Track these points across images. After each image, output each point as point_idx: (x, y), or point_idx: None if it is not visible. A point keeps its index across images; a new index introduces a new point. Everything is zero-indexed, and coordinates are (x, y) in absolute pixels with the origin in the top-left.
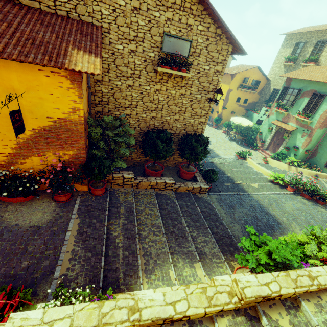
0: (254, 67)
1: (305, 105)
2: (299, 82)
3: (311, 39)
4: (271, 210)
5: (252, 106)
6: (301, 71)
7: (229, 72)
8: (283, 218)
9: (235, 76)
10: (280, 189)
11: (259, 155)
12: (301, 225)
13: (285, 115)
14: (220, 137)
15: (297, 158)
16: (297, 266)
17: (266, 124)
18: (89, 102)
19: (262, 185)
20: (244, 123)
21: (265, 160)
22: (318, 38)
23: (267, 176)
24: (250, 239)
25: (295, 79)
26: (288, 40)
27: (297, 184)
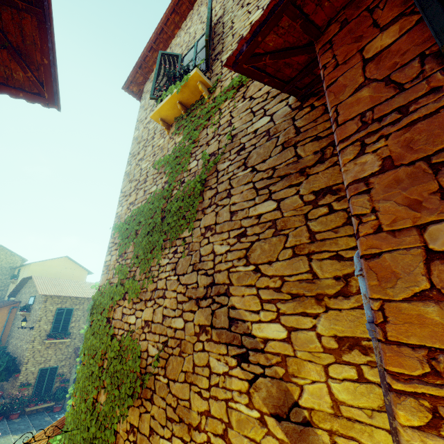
0: None
1: None
2: None
3: None
4: None
5: None
6: None
7: None
8: None
9: None
10: None
11: None
12: None
13: None
14: None
15: None
16: None
17: None
18: (2, 333)
19: None
20: None
21: None
22: None
23: None
24: None
25: None
26: None
27: None
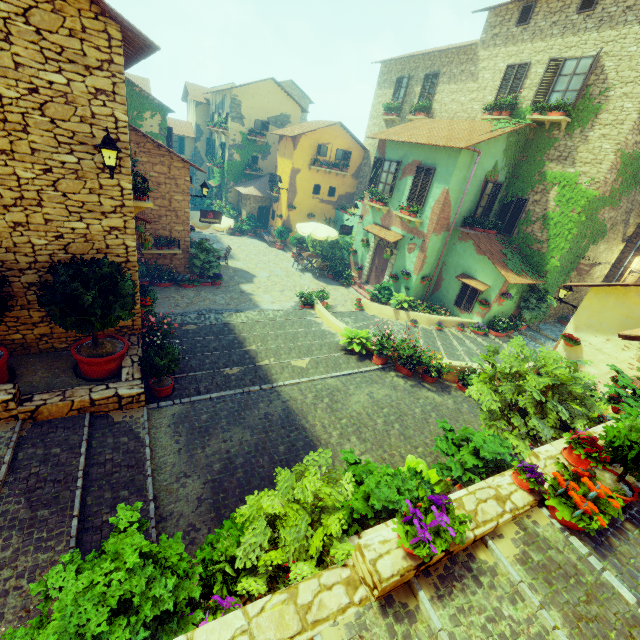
0: (333, 124)
1: (410, 191)
2: (397, 147)
3: (417, 71)
4: (312, 419)
5: (347, 201)
6: (402, 128)
7: (287, 134)
8: (333, 434)
9: (299, 141)
10: (357, 363)
11: (353, 296)
12: (369, 441)
13: (384, 213)
14: (282, 266)
15: (411, 294)
16: (164, 632)
17: (361, 233)
18: None
19: (319, 361)
20: (320, 235)
21: (358, 304)
22: (426, 68)
23: (344, 338)
24: (102, 551)
25: (390, 142)
26: (386, 74)
27: (384, 349)
